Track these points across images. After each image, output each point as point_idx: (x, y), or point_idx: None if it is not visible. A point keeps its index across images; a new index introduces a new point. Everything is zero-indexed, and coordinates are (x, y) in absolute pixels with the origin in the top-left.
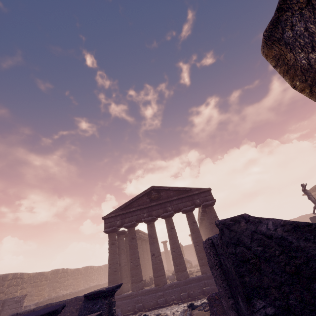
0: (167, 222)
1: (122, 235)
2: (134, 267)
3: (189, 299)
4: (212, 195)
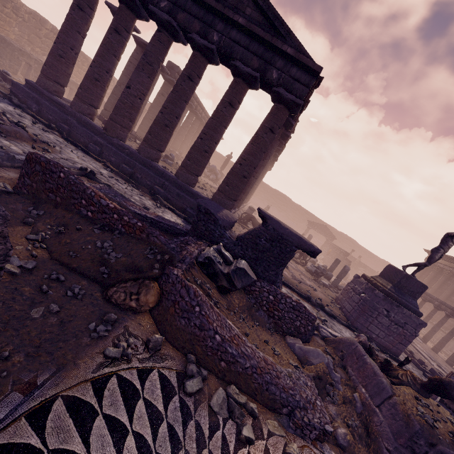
0: (190, 60)
1: None
2: (89, 77)
3: (124, 177)
4: (309, 89)
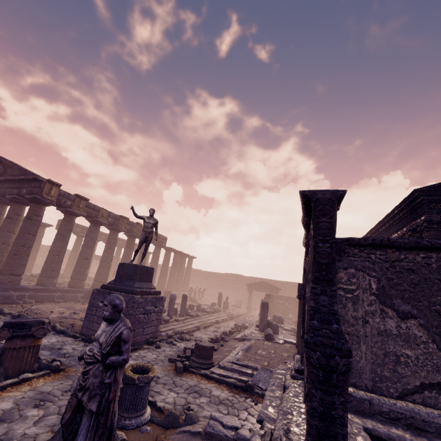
0: None
1: None
2: None
3: None
4: (41, 188)
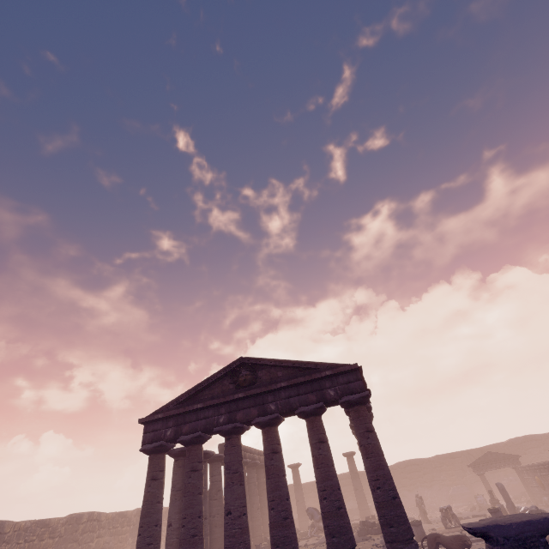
0: (265, 438)
1: (184, 457)
2: (186, 540)
3: None
4: (361, 380)
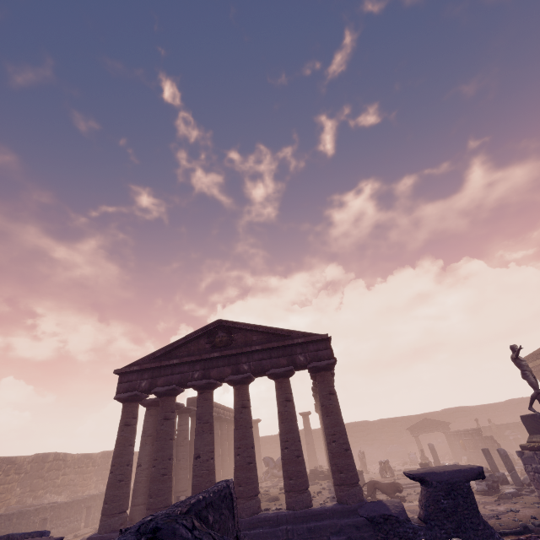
0: (236, 394)
1: (156, 407)
2: (156, 478)
3: None
4: (330, 349)
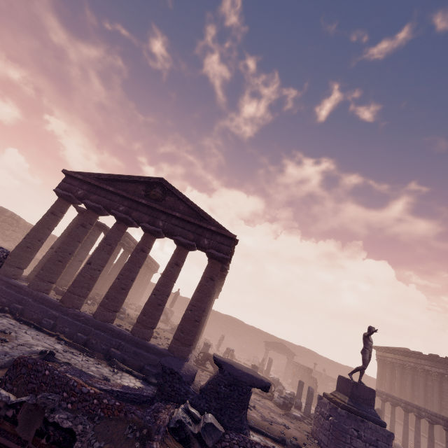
0: (142, 239)
1: None
2: (53, 260)
3: (79, 346)
4: (231, 248)
